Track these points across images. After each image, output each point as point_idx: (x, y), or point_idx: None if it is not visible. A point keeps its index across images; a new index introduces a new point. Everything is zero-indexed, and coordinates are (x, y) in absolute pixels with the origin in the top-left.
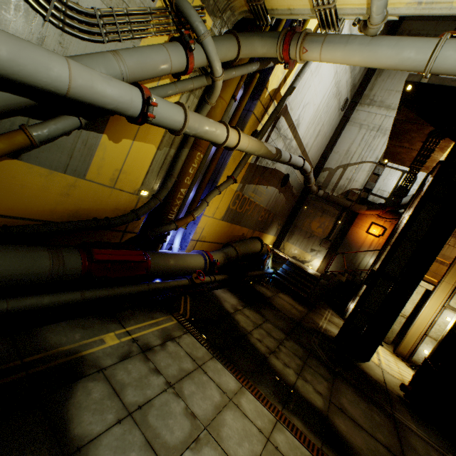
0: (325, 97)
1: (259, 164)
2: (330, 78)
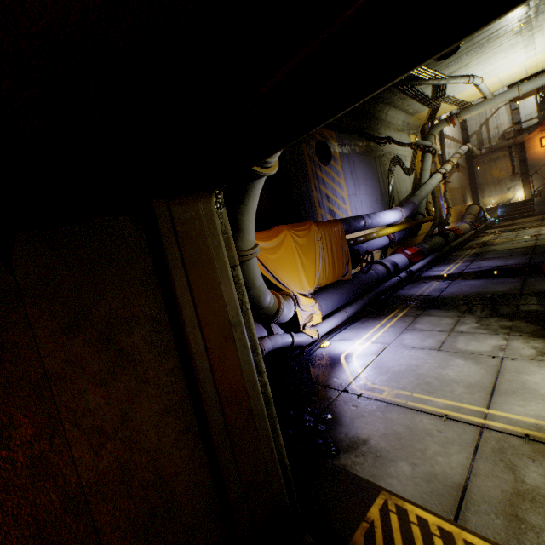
0: None
1: None
2: None
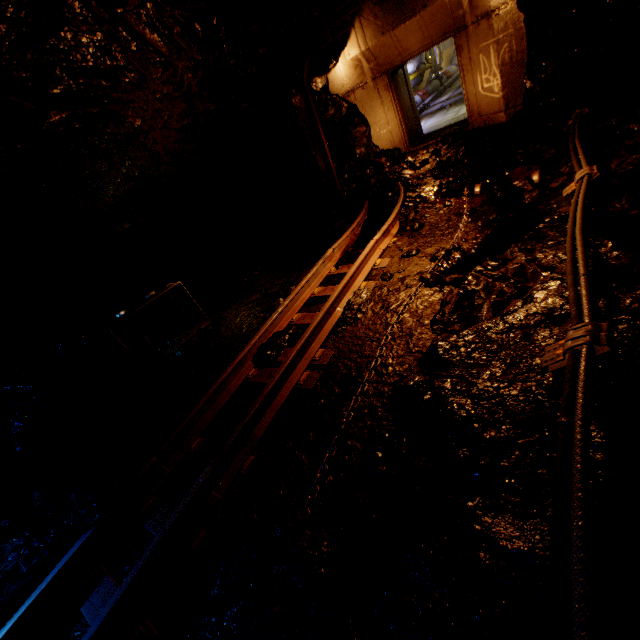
0: None
1: None
2: None
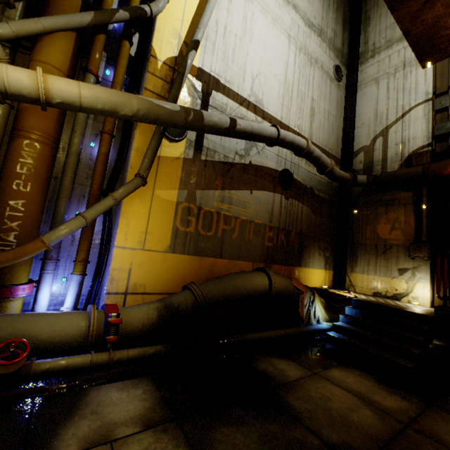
0: (290, 66)
1: (208, 158)
2: (284, 44)
